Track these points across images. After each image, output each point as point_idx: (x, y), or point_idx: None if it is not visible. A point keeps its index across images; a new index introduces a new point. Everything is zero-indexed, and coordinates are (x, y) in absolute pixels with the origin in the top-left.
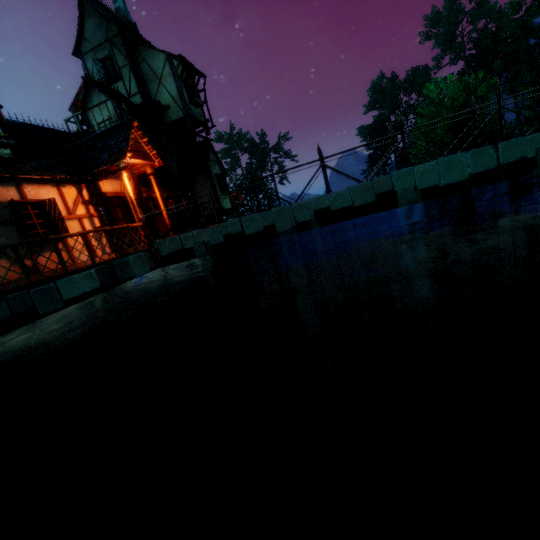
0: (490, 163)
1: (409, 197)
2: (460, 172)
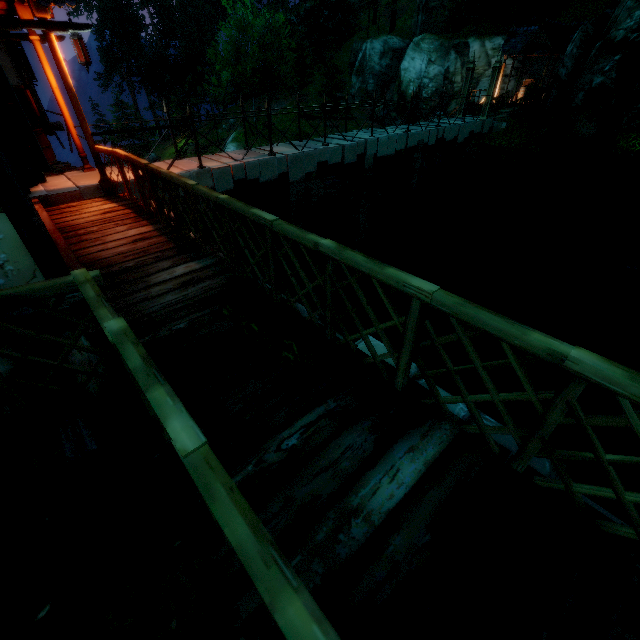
0: (403, 145)
1: (370, 161)
2: (392, 148)
